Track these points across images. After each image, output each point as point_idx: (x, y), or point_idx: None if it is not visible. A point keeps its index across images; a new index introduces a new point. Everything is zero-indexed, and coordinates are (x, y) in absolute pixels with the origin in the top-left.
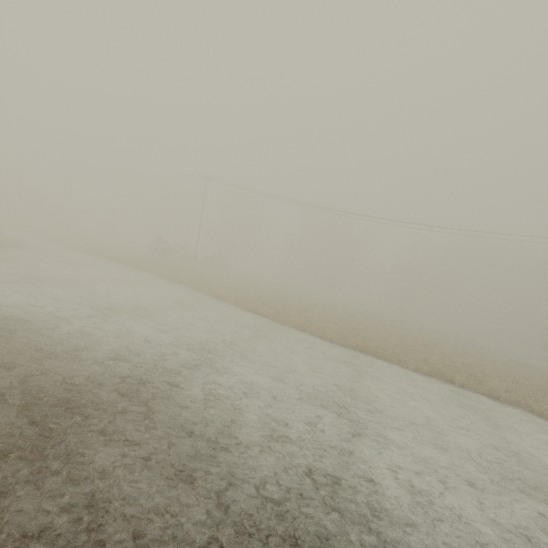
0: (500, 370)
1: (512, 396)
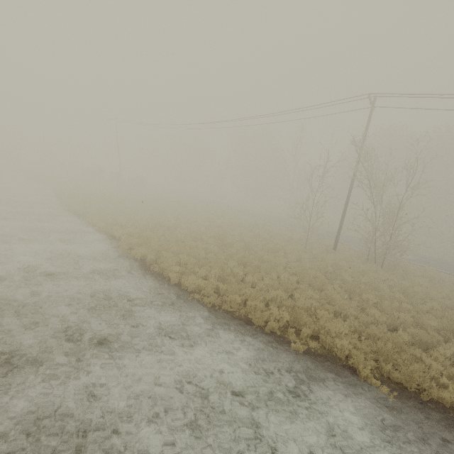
0: (210, 232)
1: (124, 235)
